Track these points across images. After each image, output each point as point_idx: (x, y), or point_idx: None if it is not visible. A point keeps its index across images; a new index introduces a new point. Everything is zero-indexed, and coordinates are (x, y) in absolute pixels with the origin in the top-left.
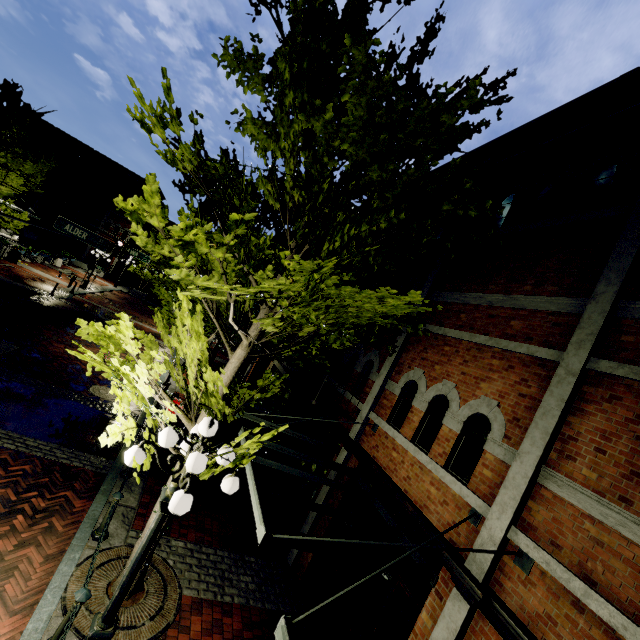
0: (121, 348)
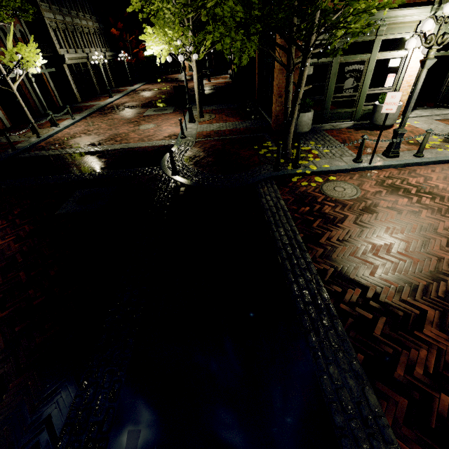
0: (25, 57)
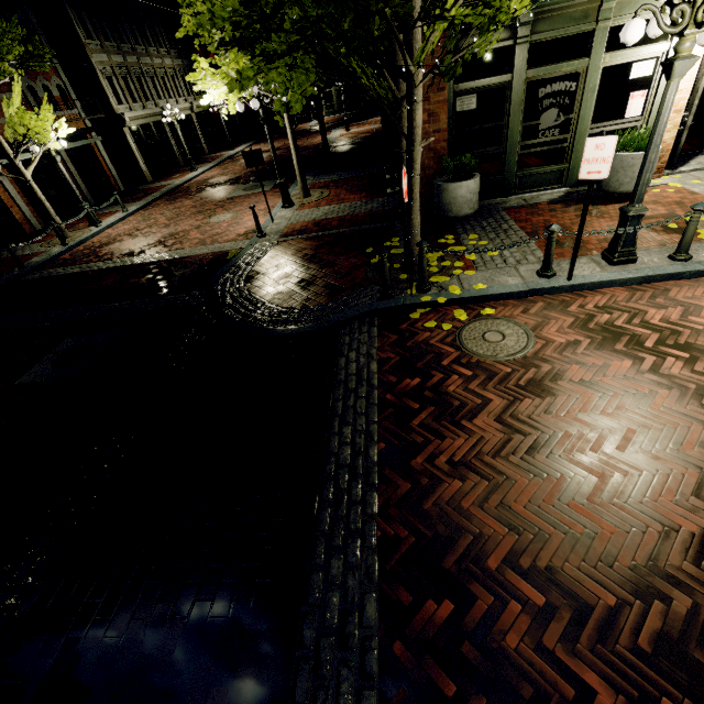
0: (32, 128)
